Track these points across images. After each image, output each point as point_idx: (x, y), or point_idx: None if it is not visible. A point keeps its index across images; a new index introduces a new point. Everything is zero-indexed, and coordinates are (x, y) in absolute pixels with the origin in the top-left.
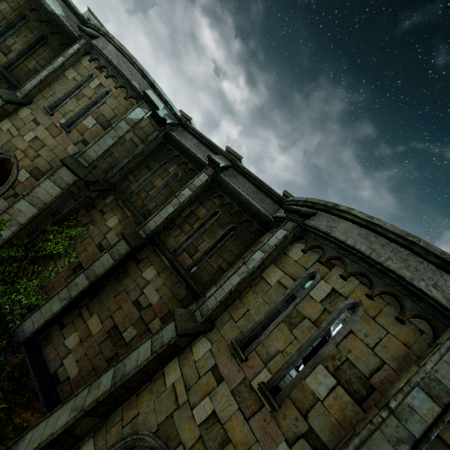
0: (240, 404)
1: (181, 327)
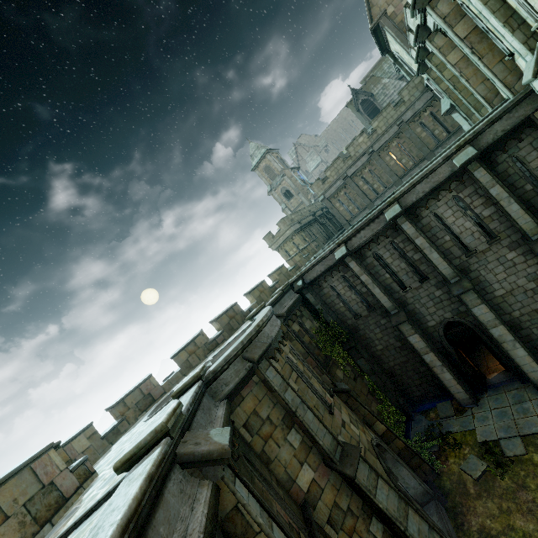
0: (340, 408)
1: (357, 450)
